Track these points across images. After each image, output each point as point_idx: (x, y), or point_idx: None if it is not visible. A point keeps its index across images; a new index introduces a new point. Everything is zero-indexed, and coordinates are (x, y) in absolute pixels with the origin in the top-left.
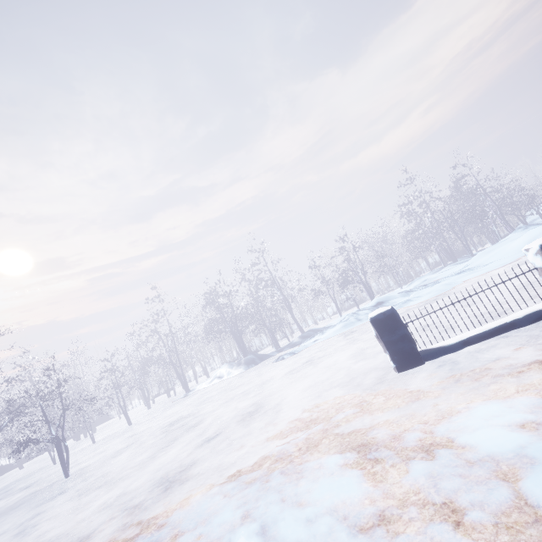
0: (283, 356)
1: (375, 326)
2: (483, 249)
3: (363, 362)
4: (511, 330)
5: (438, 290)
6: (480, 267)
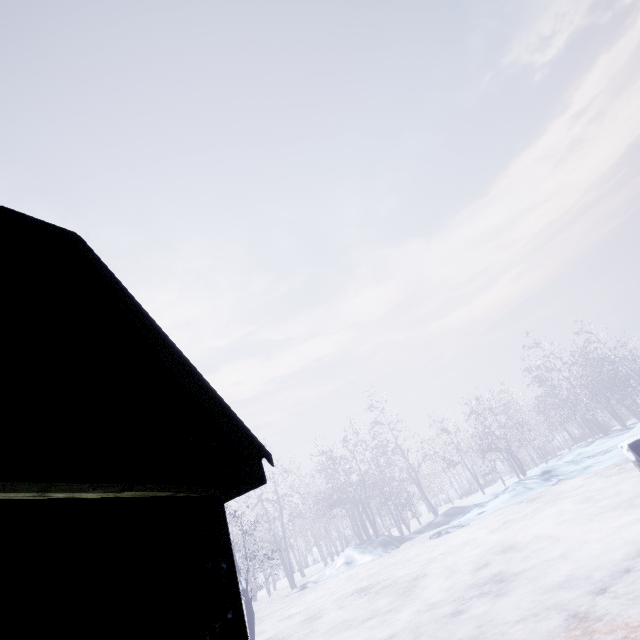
0: (444, 529)
1: (635, 451)
2: (629, 424)
3: (605, 501)
4: None
5: (621, 454)
6: None
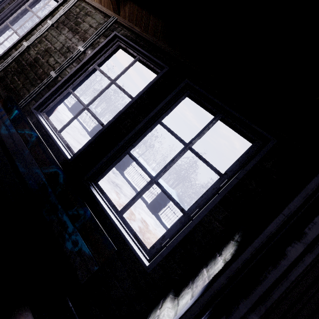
0: None
1: None
2: None
3: None
4: None
5: None
6: None
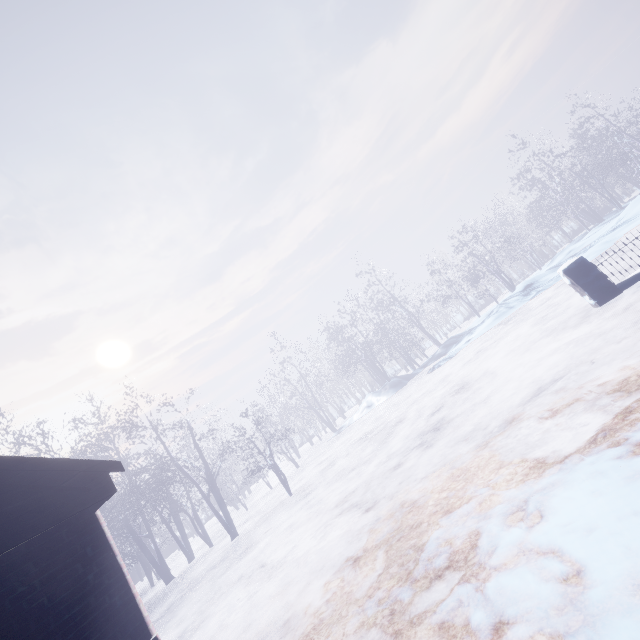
0: (437, 364)
1: (569, 275)
2: (631, 199)
3: (552, 321)
4: None
5: (596, 251)
6: (638, 215)
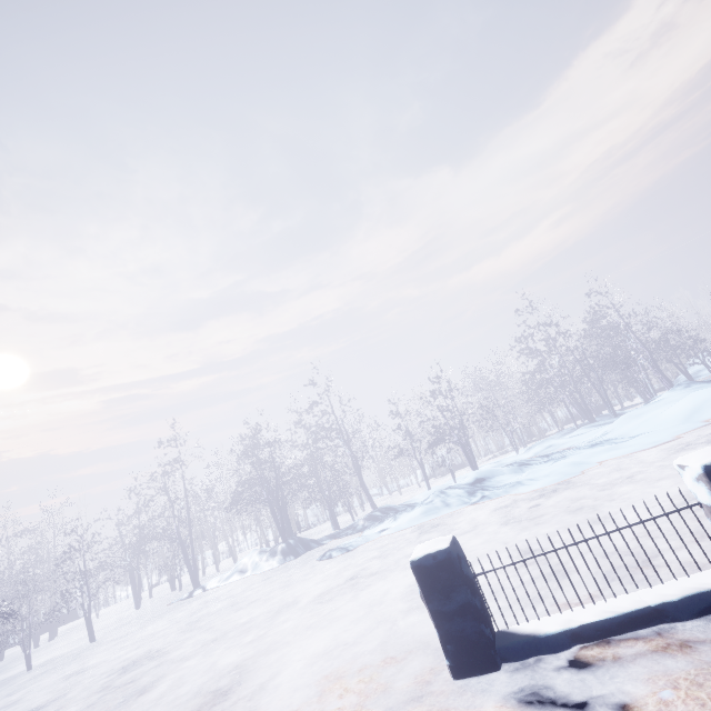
0: (331, 551)
1: (418, 578)
2: (631, 405)
3: (419, 613)
4: (658, 624)
5: (561, 472)
6: (624, 439)
